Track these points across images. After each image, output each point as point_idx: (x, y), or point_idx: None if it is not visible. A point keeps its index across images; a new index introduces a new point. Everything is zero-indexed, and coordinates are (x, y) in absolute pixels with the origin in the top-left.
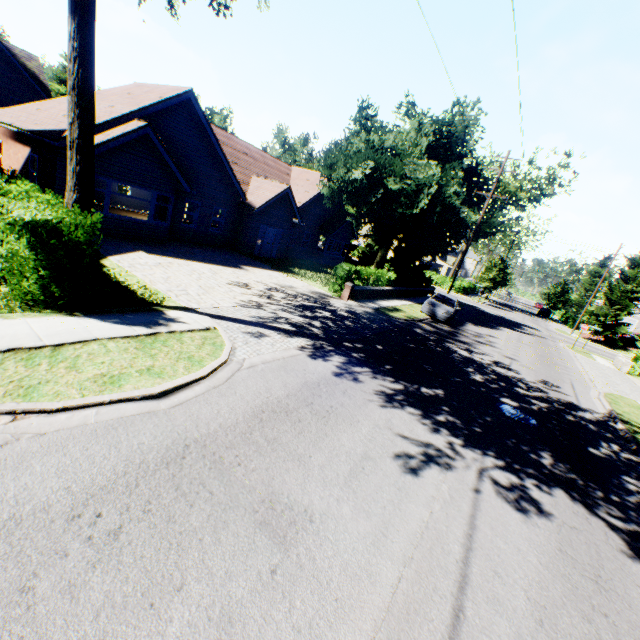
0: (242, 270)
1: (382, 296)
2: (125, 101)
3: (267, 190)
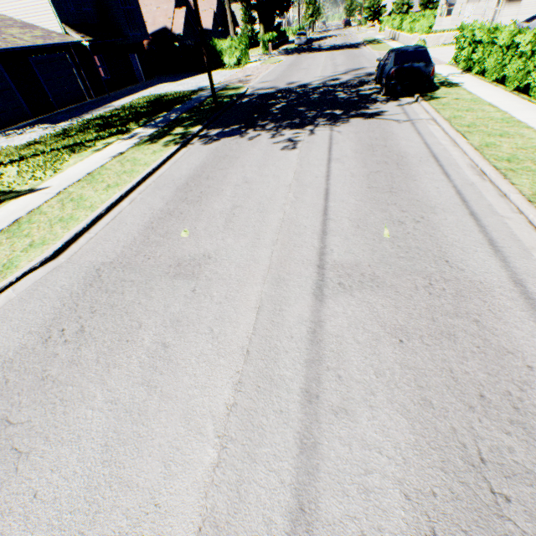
0: None
1: (277, 48)
2: (158, 2)
3: (206, 18)
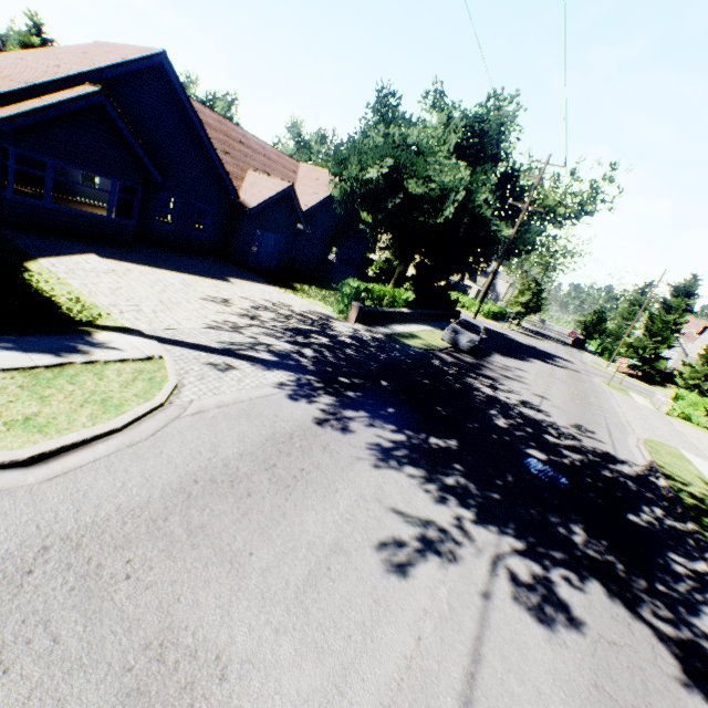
0: (227, 283)
1: (398, 320)
2: (77, 61)
3: (265, 188)
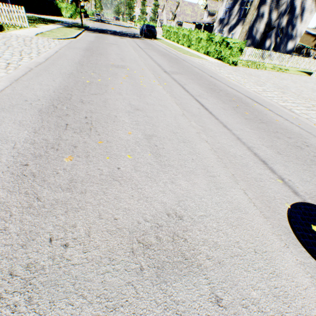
0: None
1: (85, 18)
2: None
3: None
